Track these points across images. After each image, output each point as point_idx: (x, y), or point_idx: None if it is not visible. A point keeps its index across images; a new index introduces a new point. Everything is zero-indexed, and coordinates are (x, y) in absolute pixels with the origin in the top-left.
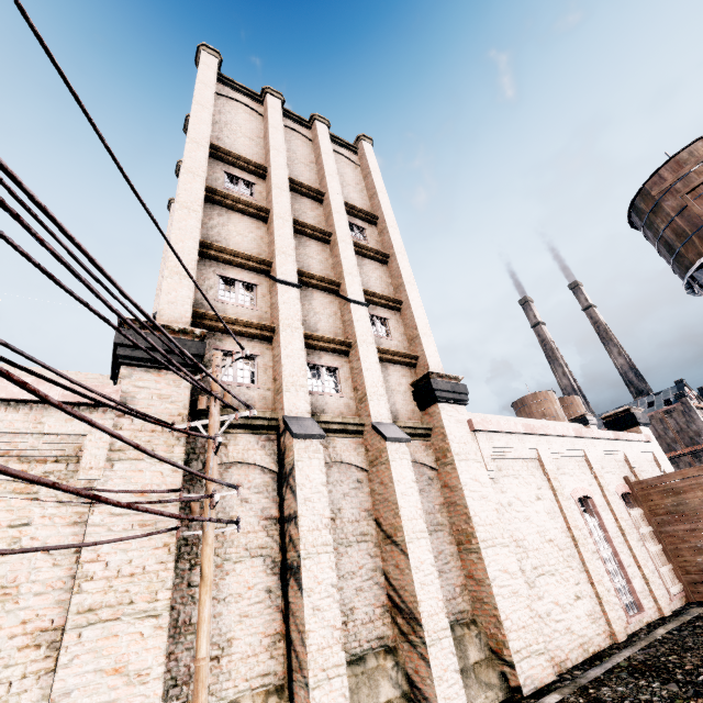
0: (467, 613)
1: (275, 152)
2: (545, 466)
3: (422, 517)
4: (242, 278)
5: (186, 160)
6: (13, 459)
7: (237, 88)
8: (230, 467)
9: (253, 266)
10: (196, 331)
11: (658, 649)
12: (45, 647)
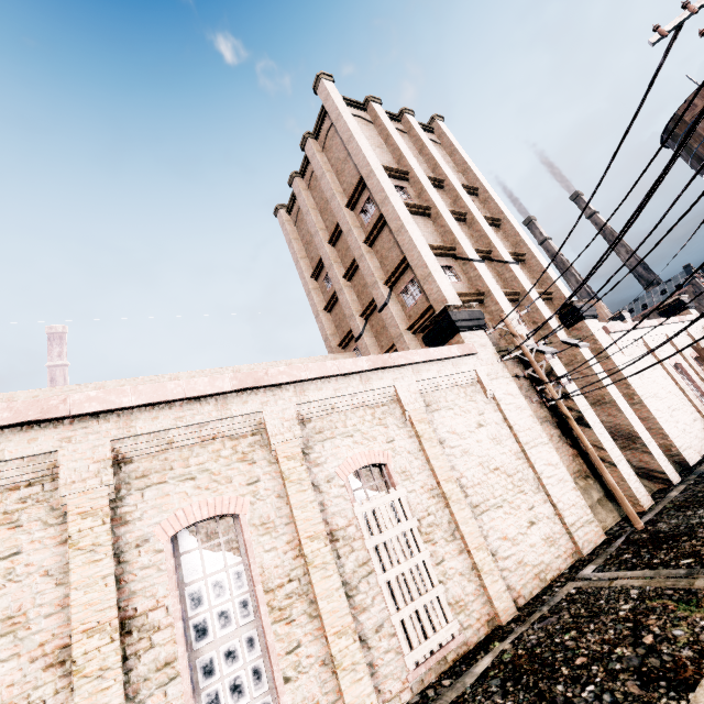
0: None
1: (407, 156)
2: (651, 348)
3: (614, 387)
4: (446, 264)
5: (384, 186)
6: (459, 387)
7: (348, 103)
8: None
9: (447, 253)
10: (473, 304)
11: None
12: (521, 459)
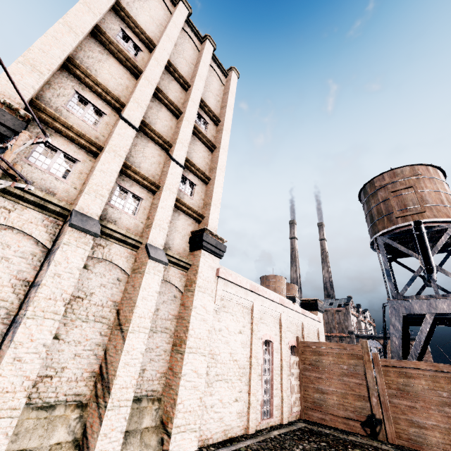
0: (157, 392)
1: (167, 38)
2: (253, 314)
3: (150, 318)
4: (95, 103)
5: None
6: None
7: None
8: (5, 229)
9: (109, 99)
10: (21, 111)
11: (267, 444)
12: None
